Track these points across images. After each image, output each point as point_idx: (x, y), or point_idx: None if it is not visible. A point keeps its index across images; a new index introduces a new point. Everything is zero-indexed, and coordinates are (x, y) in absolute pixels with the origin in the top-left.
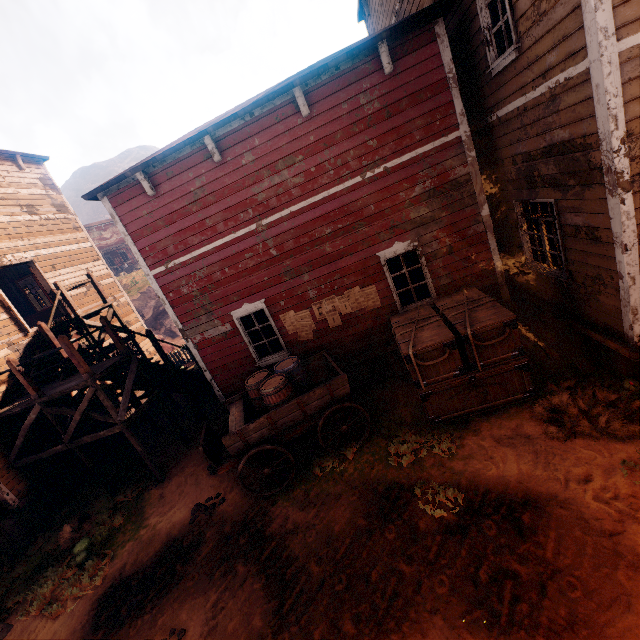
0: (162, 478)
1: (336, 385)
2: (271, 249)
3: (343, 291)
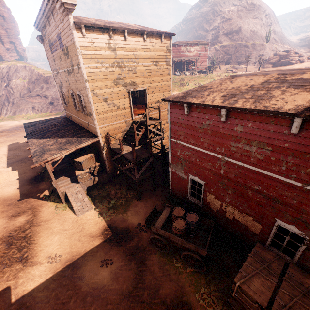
0: (140, 199)
1: (200, 250)
2: (221, 170)
3: (243, 212)
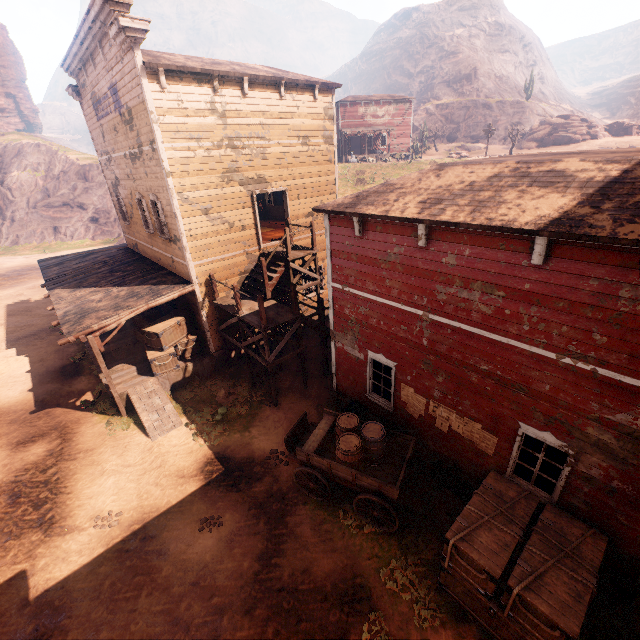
0: (276, 404)
1: (387, 488)
2: (424, 338)
3: (465, 415)
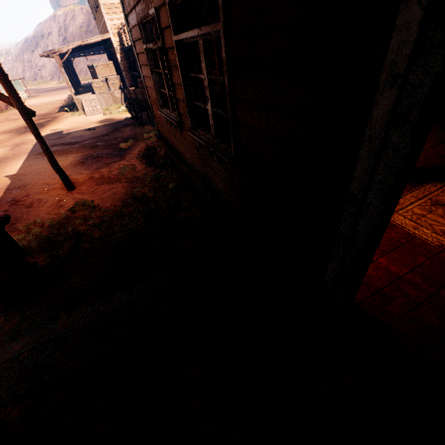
0: None
1: None
2: None
3: None
